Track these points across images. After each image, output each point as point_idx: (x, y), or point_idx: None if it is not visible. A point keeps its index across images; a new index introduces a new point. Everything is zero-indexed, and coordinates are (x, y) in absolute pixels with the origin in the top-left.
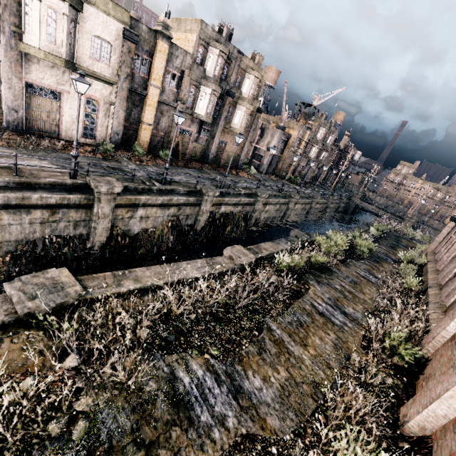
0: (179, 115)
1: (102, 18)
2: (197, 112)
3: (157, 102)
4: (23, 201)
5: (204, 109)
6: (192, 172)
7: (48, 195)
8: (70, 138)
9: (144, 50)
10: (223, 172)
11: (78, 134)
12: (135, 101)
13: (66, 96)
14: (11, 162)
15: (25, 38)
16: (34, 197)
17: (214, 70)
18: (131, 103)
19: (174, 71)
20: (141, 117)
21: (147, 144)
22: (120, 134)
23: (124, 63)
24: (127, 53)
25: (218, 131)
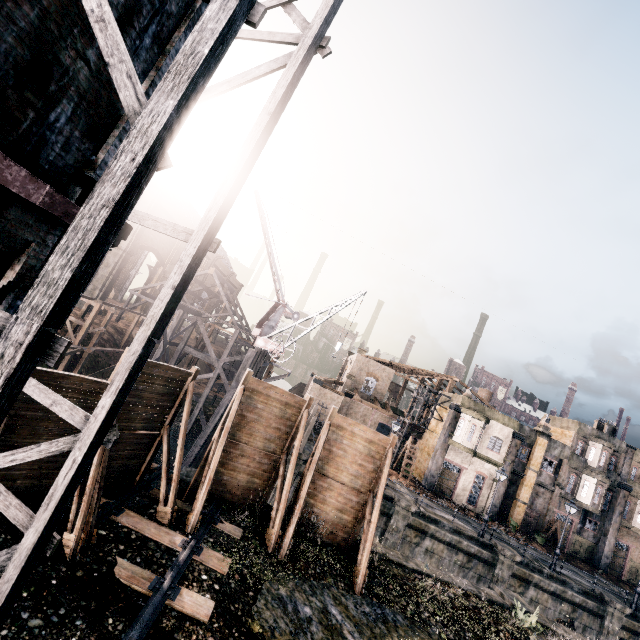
0: (571, 506)
1: (500, 426)
2: (579, 499)
3: (533, 483)
4: (458, 544)
5: (589, 498)
6: (578, 571)
7: (471, 544)
8: (458, 501)
9: (525, 442)
10: (630, 591)
11: (464, 499)
12: (511, 479)
13: (464, 471)
14: (441, 513)
15: (454, 438)
16: (464, 543)
17: (597, 461)
18: (508, 481)
19: (551, 459)
20: (515, 494)
21: (519, 522)
22: (497, 506)
23: (510, 452)
24: (513, 446)
25: (611, 527)
